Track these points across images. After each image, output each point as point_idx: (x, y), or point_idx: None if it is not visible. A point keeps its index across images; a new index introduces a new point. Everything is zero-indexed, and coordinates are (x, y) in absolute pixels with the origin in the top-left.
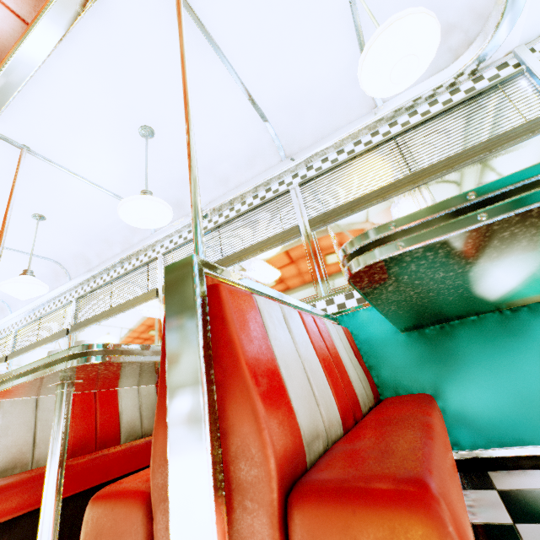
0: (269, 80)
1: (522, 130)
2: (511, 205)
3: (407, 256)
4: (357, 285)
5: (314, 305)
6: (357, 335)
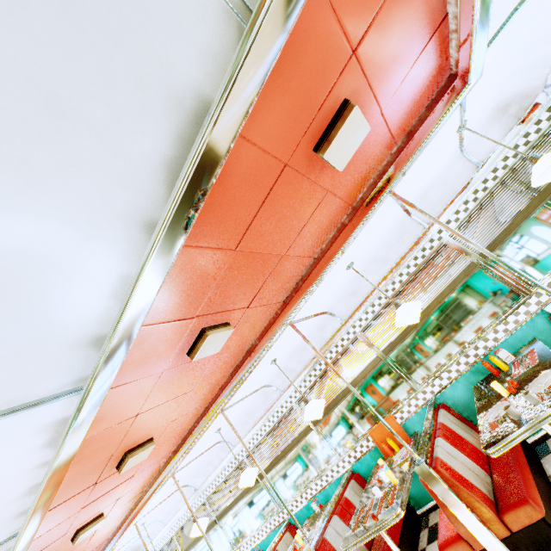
0: (414, 193)
1: None
2: None
3: None
4: None
5: (528, 303)
6: None
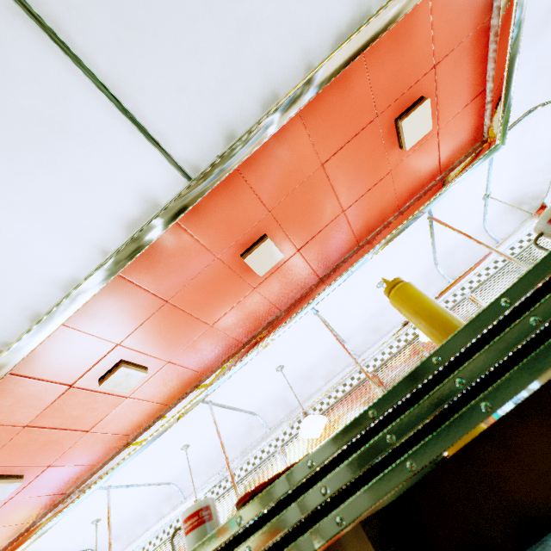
0: (444, 242)
1: None
2: None
3: None
4: None
5: None
6: None
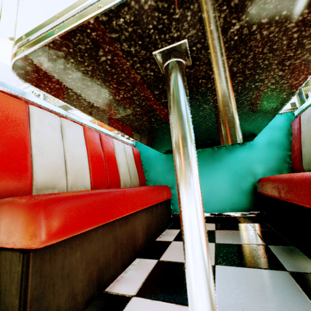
0: None
1: None
2: (69, 23)
3: (42, 63)
4: (45, 91)
5: (124, 135)
6: (142, 153)
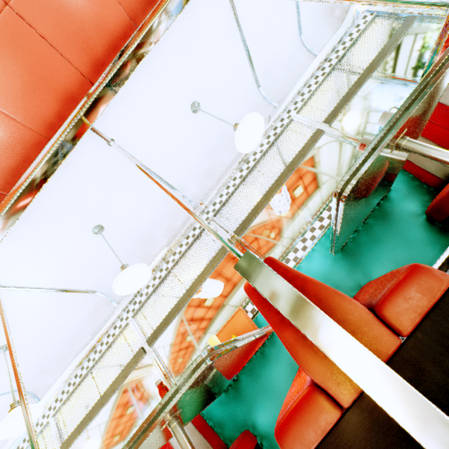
0: (261, 53)
1: (402, 28)
2: None
3: None
4: None
5: None
6: None
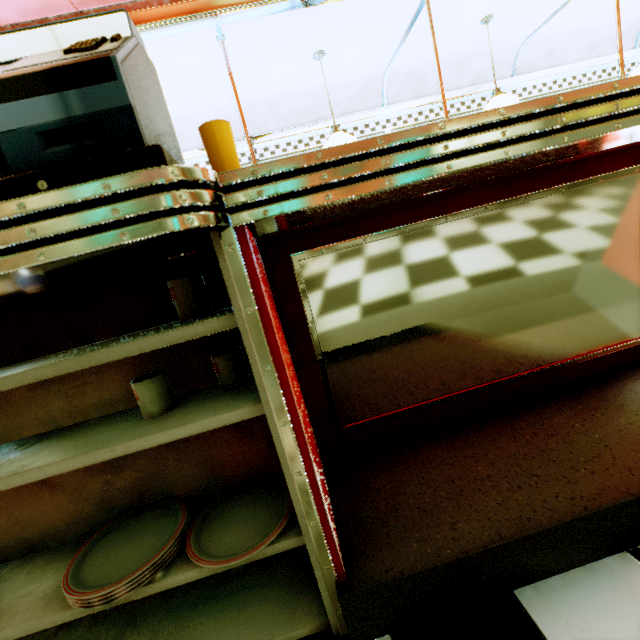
0: None
1: None
2: None
3: None
4: None
5: None
6: None
